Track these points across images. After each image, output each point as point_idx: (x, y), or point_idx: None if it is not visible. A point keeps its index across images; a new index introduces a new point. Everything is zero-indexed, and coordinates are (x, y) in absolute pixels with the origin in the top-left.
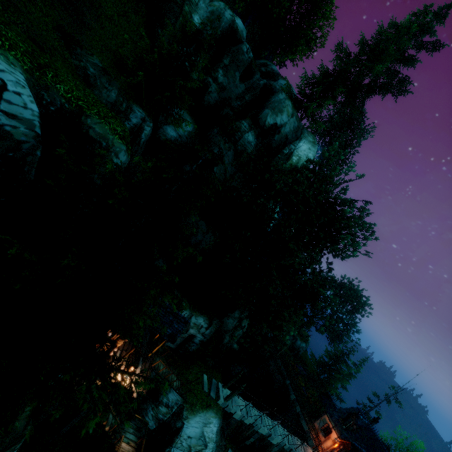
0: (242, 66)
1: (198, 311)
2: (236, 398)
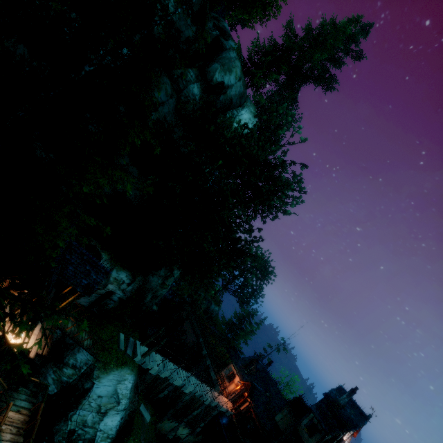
0: (196, 5)
1: (120, 265)
2: (154, 355)
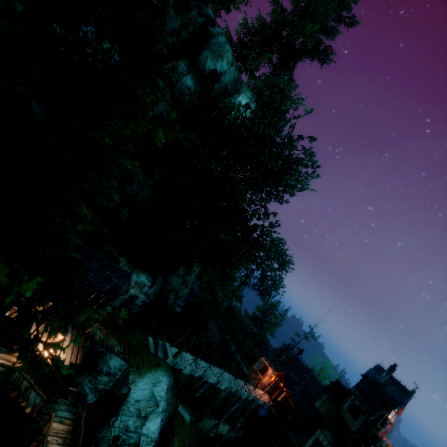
0: None
1: (139, 269)
2: (185, 355)
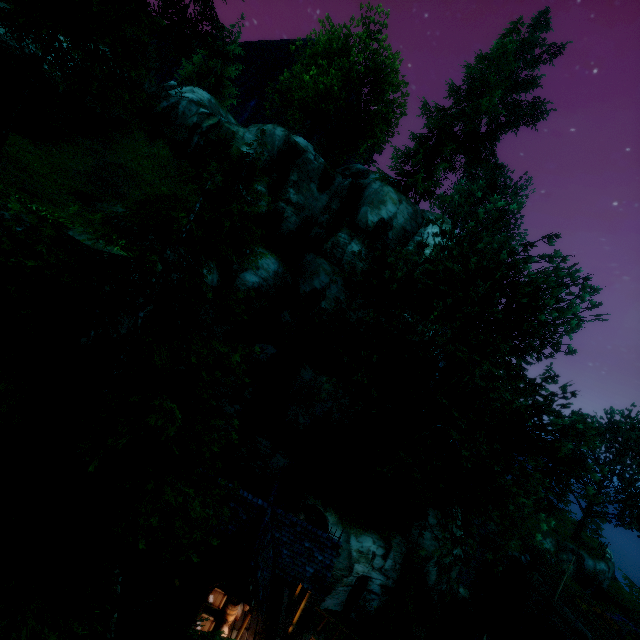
0: (315, 176)
1: (357, 526)
2: None
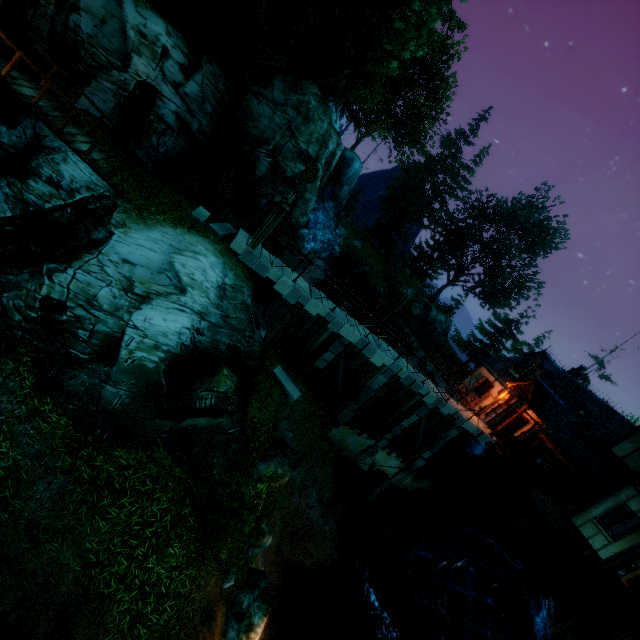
0: None
1: None
2: (288, 270)
